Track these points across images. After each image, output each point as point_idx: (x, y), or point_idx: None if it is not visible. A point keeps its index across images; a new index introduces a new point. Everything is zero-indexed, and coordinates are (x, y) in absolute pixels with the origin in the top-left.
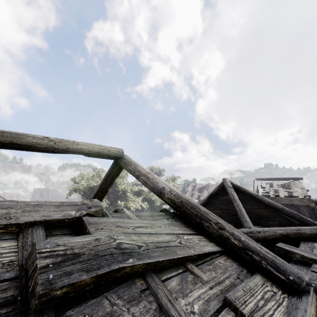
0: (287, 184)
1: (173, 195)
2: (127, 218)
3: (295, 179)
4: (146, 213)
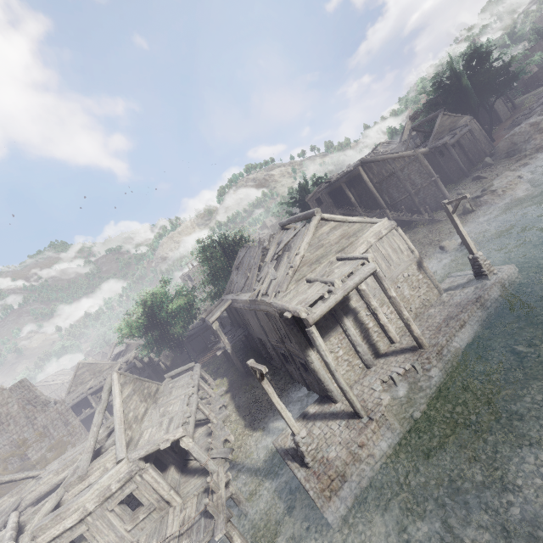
0: (288, 247)
1: None
2: None
3: (308, 216)
4: None
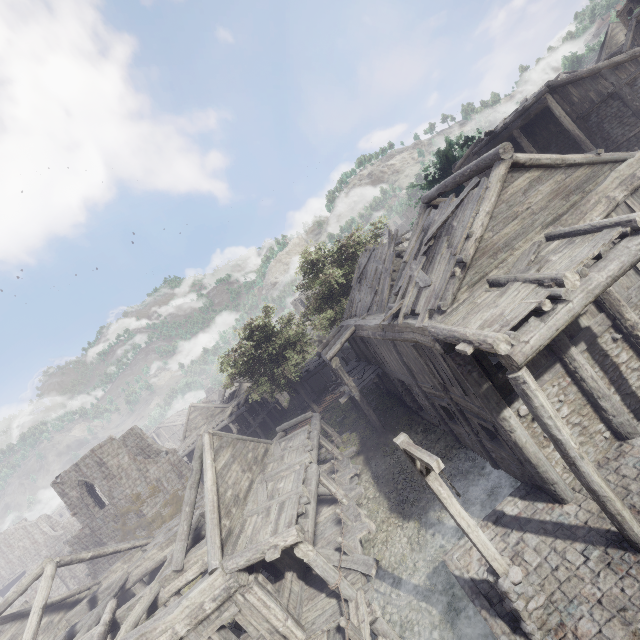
0: (446, 228)
1: None
2: None
3: (483, 166)
4: None
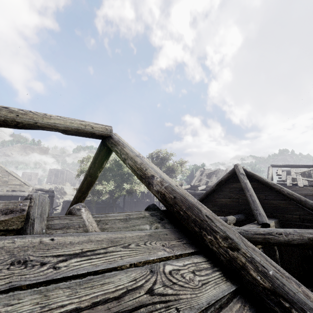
0: (307, 173)
1: (163, 187)
2: (77, 227)
3: None
4: (119, 214)
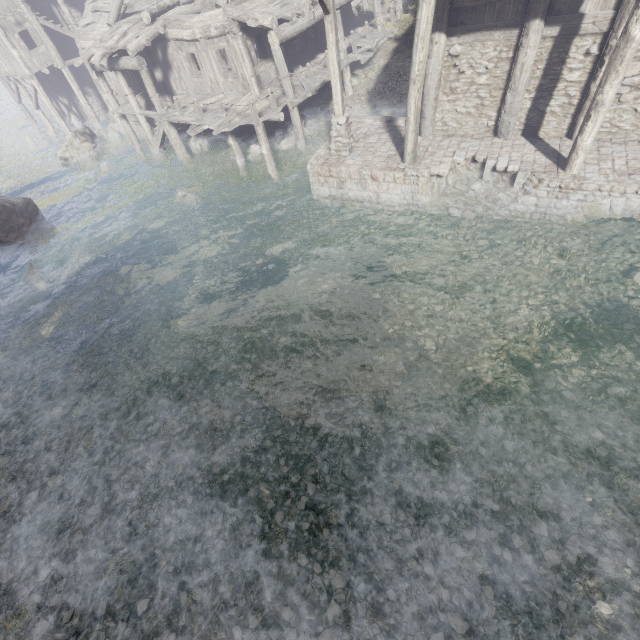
0: None
1: None
2: None
3: None
4: None
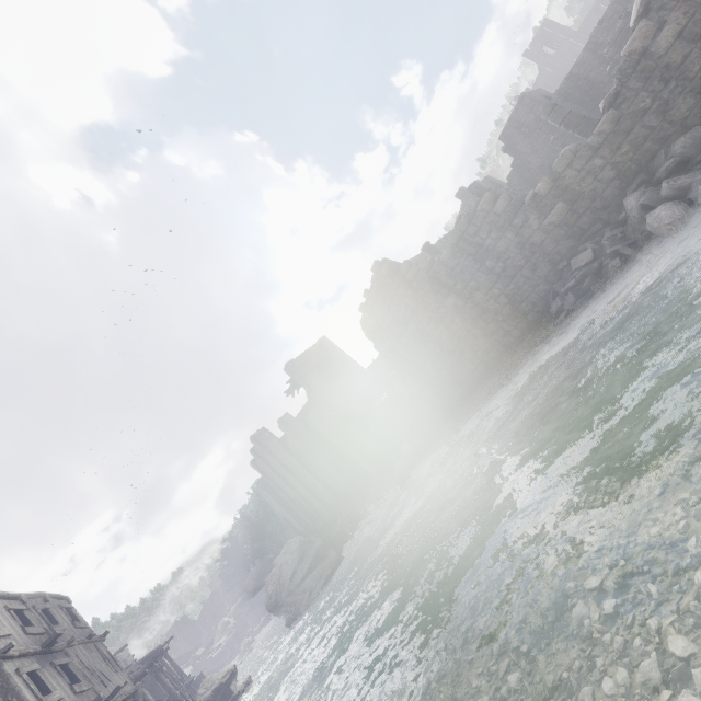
0: None
1: None
2: None
3: (121, 649)
4: None
